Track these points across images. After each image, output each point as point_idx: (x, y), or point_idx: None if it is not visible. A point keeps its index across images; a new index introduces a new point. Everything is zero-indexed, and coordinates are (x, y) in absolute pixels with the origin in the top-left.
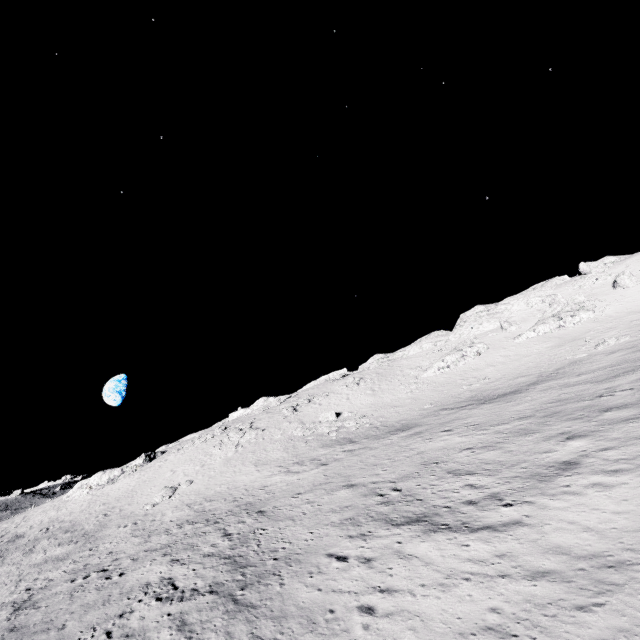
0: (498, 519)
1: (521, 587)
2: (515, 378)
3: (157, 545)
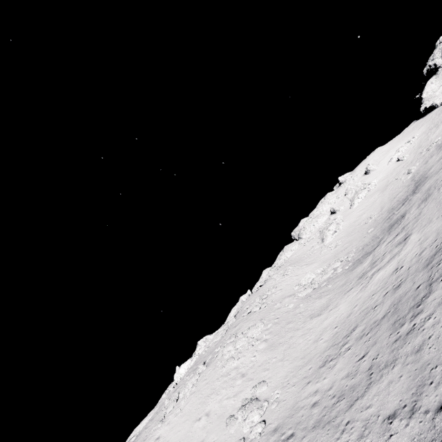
0: None
1: None
2: (394, 198)
3: None
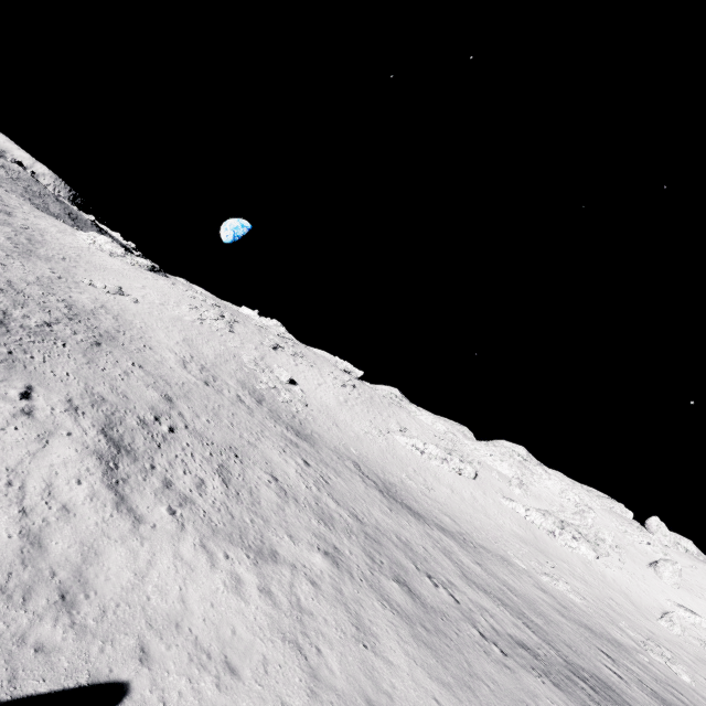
0: (141, 505)
1: (4, 526)
2: (445, 514)
3: (21, 287)
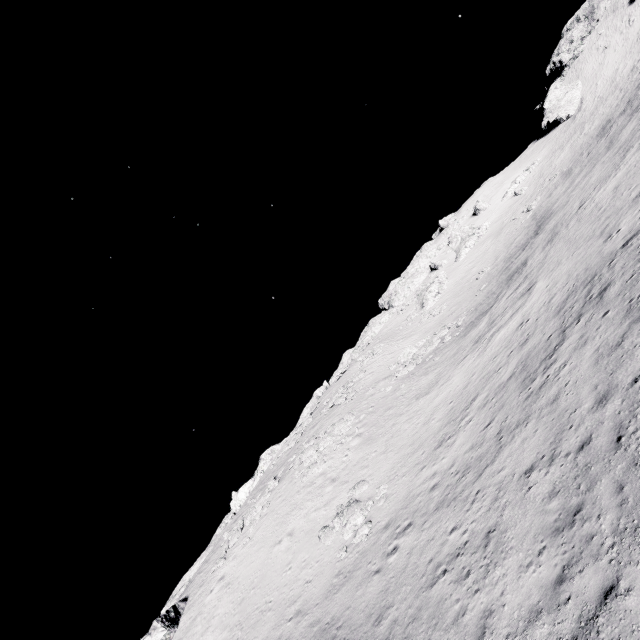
0: None
1: None
2: (511, 244)
3: (608, 340)
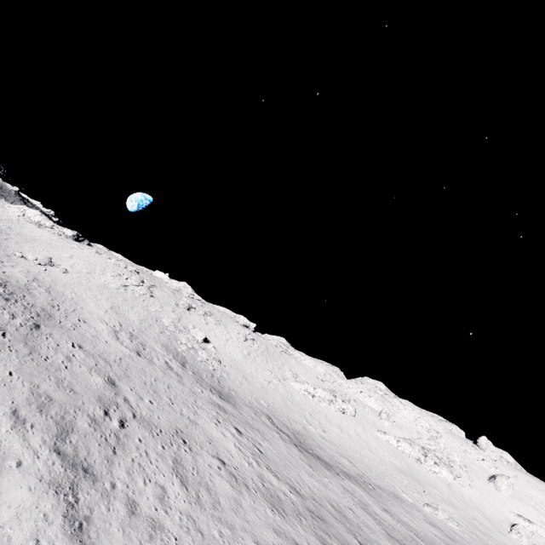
0: None
1: None
2: (343, 456)
3: None
